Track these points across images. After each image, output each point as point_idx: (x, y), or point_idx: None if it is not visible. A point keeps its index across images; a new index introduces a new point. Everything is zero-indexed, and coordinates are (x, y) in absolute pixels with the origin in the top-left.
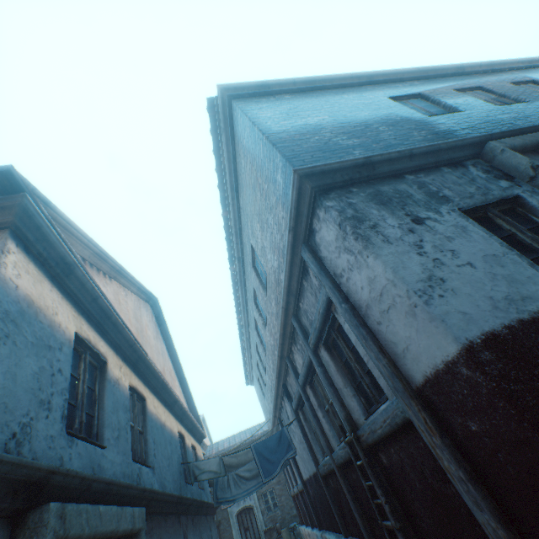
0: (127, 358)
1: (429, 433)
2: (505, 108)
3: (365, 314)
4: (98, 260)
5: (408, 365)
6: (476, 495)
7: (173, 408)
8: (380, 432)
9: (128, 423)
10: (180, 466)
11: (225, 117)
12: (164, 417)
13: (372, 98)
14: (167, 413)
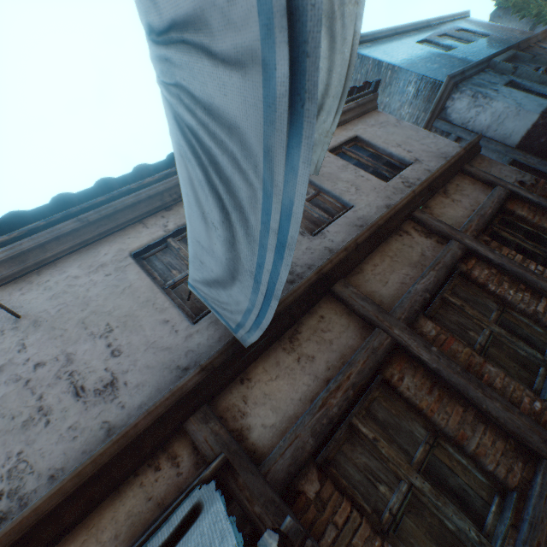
0: None
1: (524, 157)
2: (469, 45)
3: (485, 132)
4: None
5: (512, 139)
6: (544, 162)
7: None
8: None
9: None
10: None
11: None
12: None
13: (409, 44)
14: None
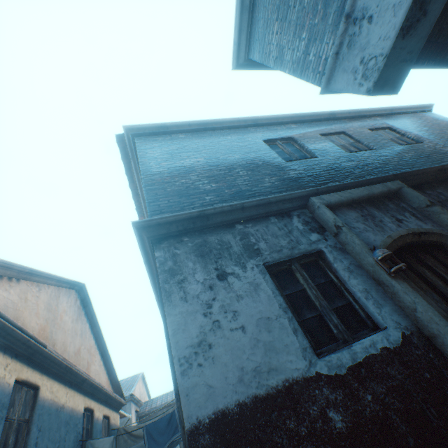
0: (20, 354)
1: None
2: (353, 155)
3: None
4: (1, 269)
5: None
6: None
7: (81, 386)
8: None
9: (1, 421)
10: (77, 443)
11: (131, 149)
12: (65, 398)
13: (250, 141)
14: (71, 394)
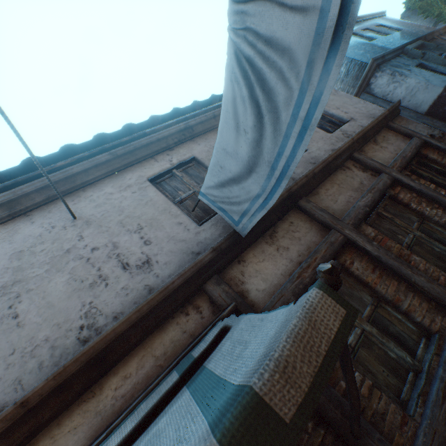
0: None
1: (431, 121)
2: (387, 37)
3: (401, 102)
4: None
5: (422, 107)
6: None
7: None
8: None
9: None
10: None
11: None
12: None
13: None
14: None
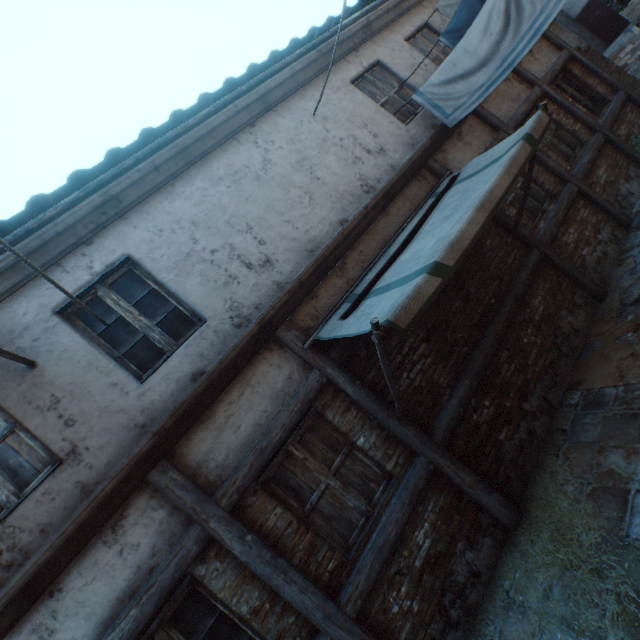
0: None
1: (579, 30)
2: None
3: None
4: None
5: (574, 10)
6: (593, 37)
7: None
8: None
9: None
10: None
11: None
12: None
13: None
14: None
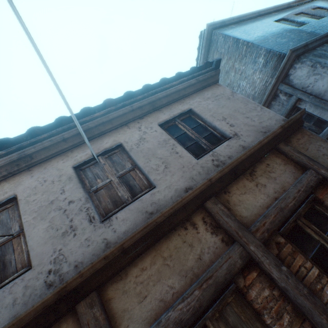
0: None
1: None
2: (321, 20)
3: (323, 95)
4: None
5: None
6: None
7: None
8: (325, 138)
9: None
10: None
11: (206, 40)
12: None
13: (268, 23)
14: None
